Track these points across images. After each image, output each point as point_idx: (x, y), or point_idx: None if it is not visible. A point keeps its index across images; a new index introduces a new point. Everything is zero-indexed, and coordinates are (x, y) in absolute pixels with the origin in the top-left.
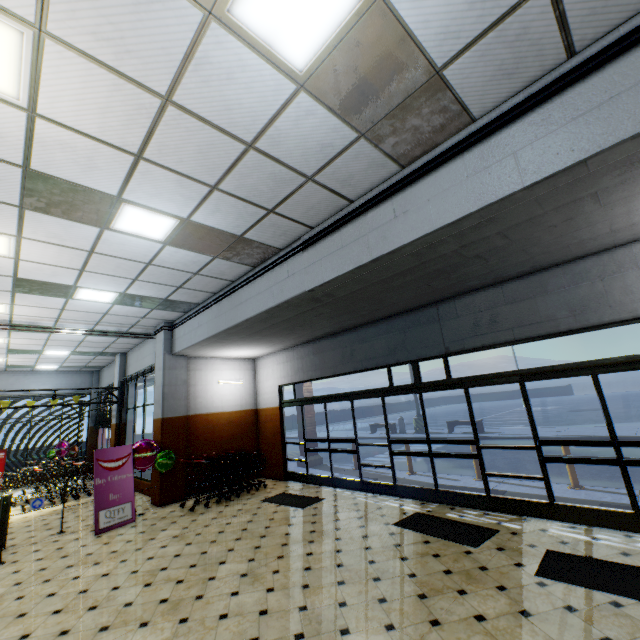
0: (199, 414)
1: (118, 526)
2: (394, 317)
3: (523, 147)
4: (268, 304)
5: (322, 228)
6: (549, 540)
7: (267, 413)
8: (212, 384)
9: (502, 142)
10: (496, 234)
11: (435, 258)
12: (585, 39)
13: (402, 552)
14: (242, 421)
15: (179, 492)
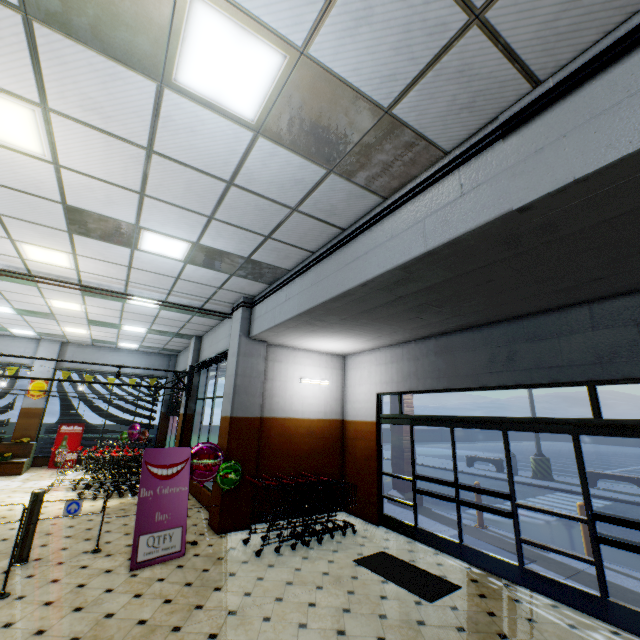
0: (274, 417)
1: (161, 560)
2: (610, 300)
3: None
4: (411, 251)
5: (566, 74)
6: None
7: (357, 428)
8: (292, 381)
9: None
10: None
11: None
12: None
13: None
14: (325, 433)
15: (243, 518)
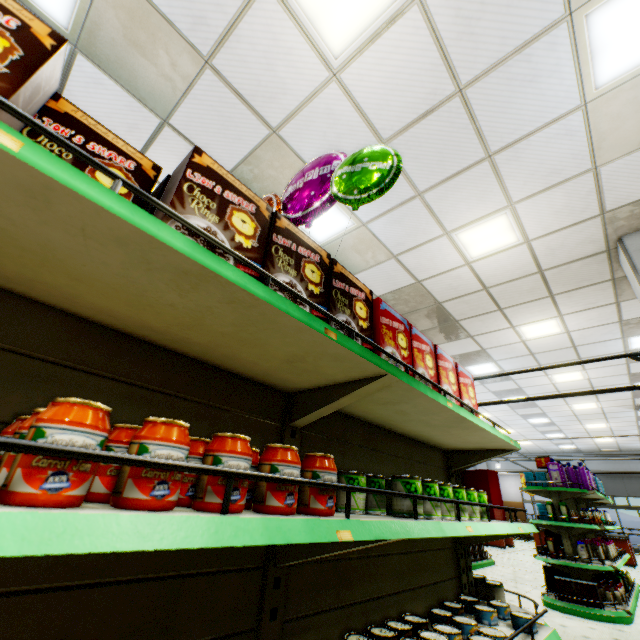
0: None
1: None
2: (599, 476)
3: None
4: None
5: (605, 453)
6: None
7: (512, 504)
8: None
9: None
10: None
11: None
12: None
13: None
14: None
15: None
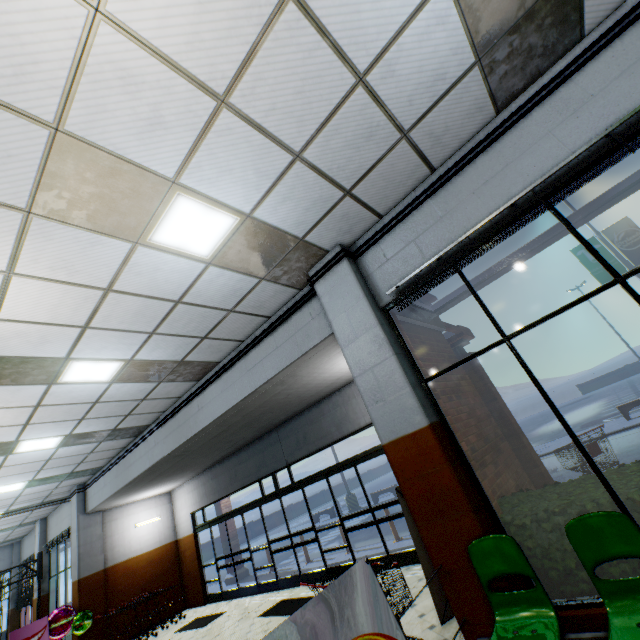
0: (118, 563)
1: None
2: (256, 441)
3: (236, 380)
4: (146, 465)
5: (169, 412)
6: None
7: (185, 542)
8: (129, 529)
9: (230, 376)
10: (256, 408)
11: (235, 422)
12: (243, 338)
13: (247, 636)
14: (163, 557)
15: None
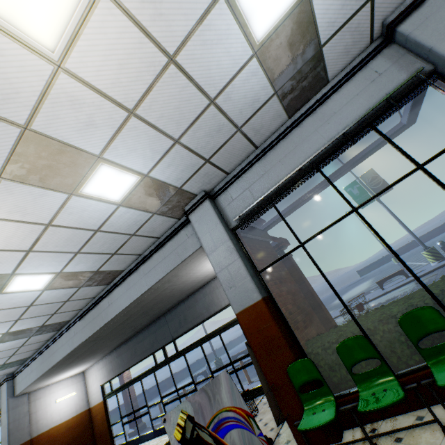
0: (41, 433)
1: None
2: (150, 325)
3: (137, 282)
4: (67, 351)
5: (86, 309)
6: None
7: (96, 408)
8: (51, 405)
9: (132, 279)
10: (151, 300)
11: (136, 312)
12: (141, 252)
13: None
14: (78, 423)
15: None
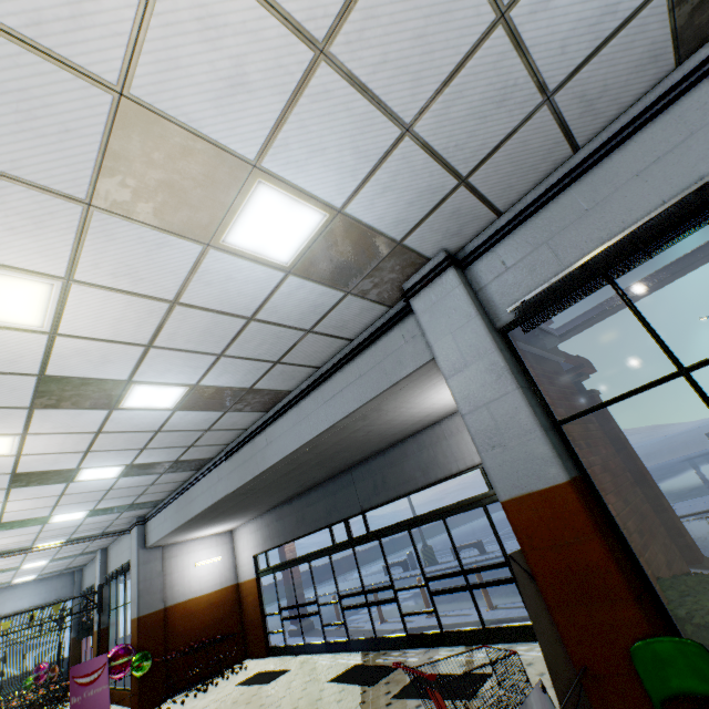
0: (177, 603)
1: None
2: (326, 482)
3: (311, 413)
4: (209, 502)
5: (234, 445)
6: (426, 666)
7: (247, 586)
8: (189, 568)
9: (304, 407)
10: (331, 446)
11: (307, 460)
12: (320, 364)
13: (318, 704)
14: (223, 600)
15: (159, 695)
